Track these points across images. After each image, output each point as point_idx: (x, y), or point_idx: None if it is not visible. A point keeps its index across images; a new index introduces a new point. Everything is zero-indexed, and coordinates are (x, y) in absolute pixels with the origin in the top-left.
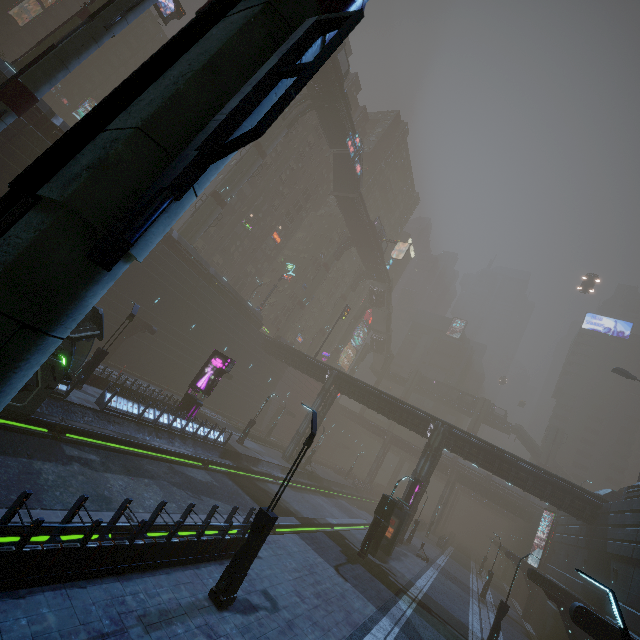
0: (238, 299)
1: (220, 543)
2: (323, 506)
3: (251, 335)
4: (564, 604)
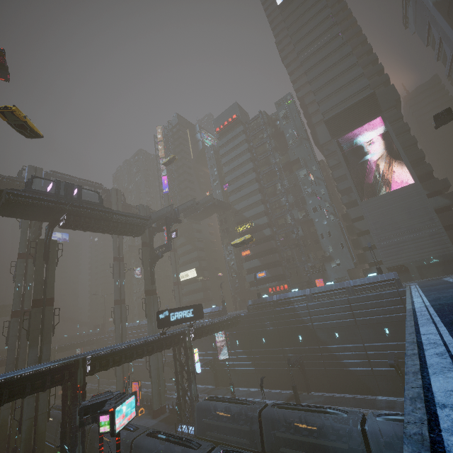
0: None
1: None
2: None
3: None
4: None
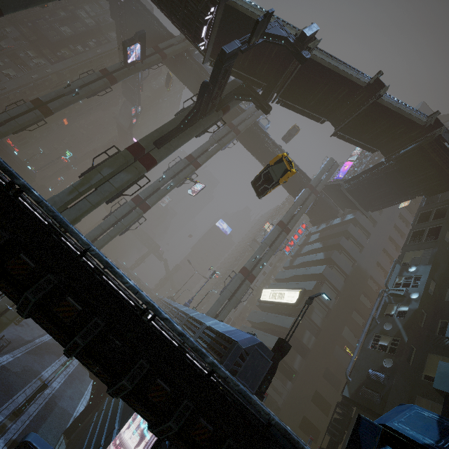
0: (22, 167)
1: None
2: None
3: None
4: None
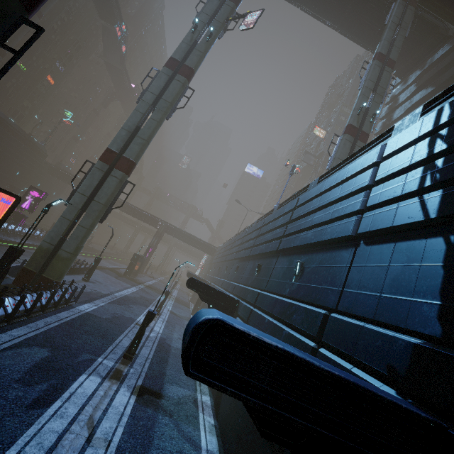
0: (26, 137)
1: (79, 269)
2: (102, 263)
3: (39, 163)
4: None
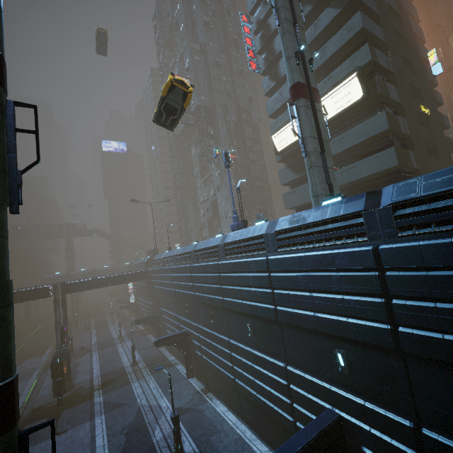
0: None
1: None
2: None
3: None
4: (150, 322)
